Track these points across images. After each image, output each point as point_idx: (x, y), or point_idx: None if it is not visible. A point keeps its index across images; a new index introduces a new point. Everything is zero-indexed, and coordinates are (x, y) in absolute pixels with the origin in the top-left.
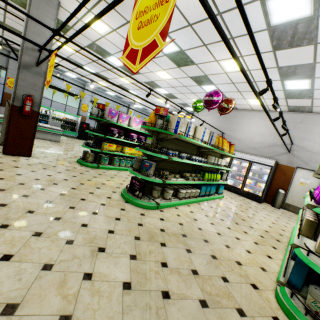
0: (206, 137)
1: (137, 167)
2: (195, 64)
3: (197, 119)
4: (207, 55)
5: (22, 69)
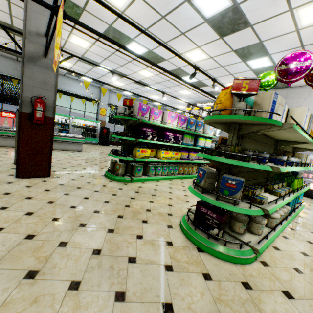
0: (305, 125)
1: (207, 187)
2: (250, 25)
3: None
4: (278, 2)
5: (27, 63)
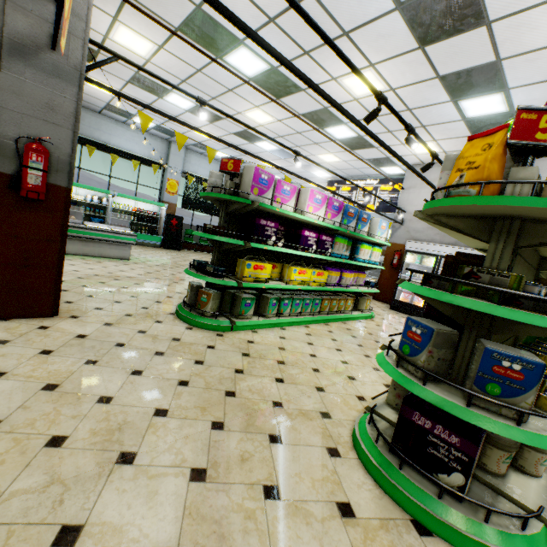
0: None
1: (434, 367)
2: (487, 22)
3: (413, 189)
4: None
5: (8, 58)
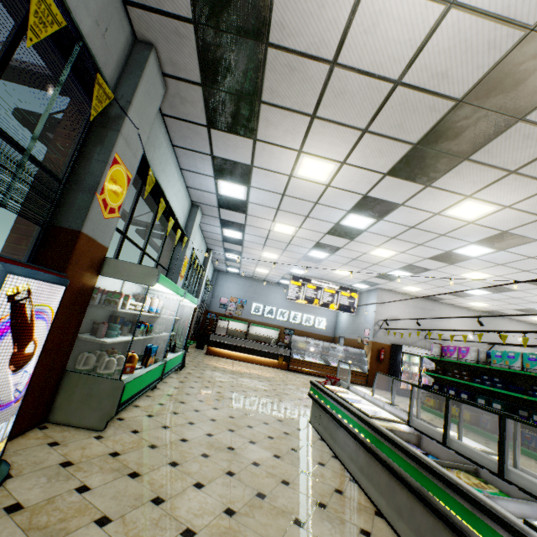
0: None
1: None
2: None
3: (384, 305)
4: None
5: None
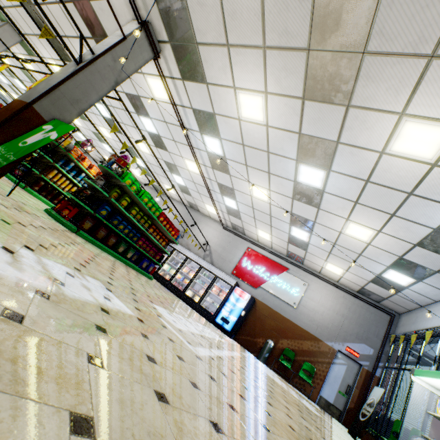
0: None
1: None
2: None
3: None
4: None
5: None
